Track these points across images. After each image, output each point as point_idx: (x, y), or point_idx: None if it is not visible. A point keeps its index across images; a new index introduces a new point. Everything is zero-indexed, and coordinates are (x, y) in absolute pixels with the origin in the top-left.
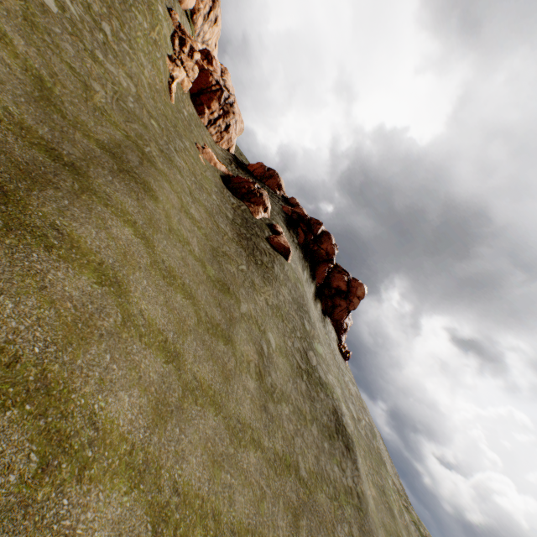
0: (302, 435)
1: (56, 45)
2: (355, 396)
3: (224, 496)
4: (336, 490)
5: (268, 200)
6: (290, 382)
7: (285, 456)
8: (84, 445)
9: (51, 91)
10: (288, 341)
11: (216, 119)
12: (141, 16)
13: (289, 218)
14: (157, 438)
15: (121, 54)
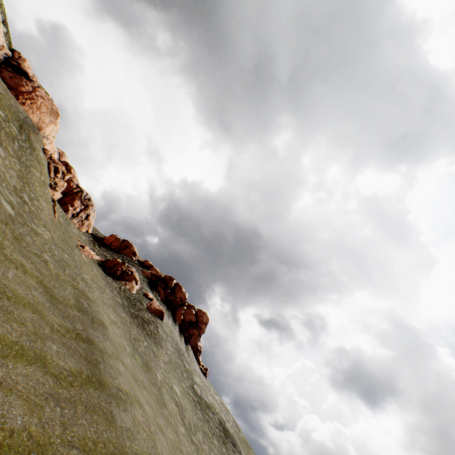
0: (212, 449)
1: (28, 244)
2: (220, 403)
3: None
4: None
5: (137, 275)
6: (194, 415)
7: None
8: None
9: (47, 286)
10: (182, 385)
11: (78, 212)
12: (36, 170)
13: (151, 281)
14: None
15: (36, 212)
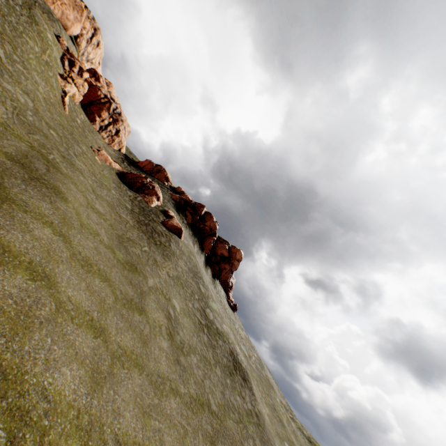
0: (209, 377)
1: None
2: (245, 339)
3: (155, 439)
4: (240, 415)
5: (159, 191)
6: (195, 336)
7: (199, 397)
8: (41, 416)
9: None
10: (189, 304)
11: (106, 125)
12: (32, 41)
13: (178, 204)
14: (97, 401)
15: (16, 74)
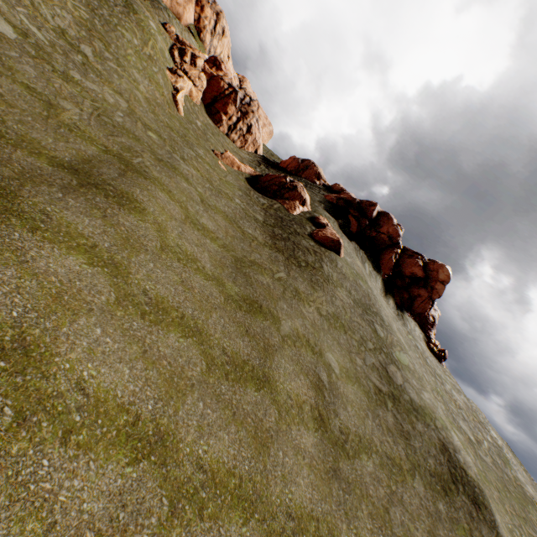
0: (401, 499)
1: (8, 68)
2: (465, 408)
3: None
4: None
5: (304, 192)
6: (369, 417)
7: None
8: None
9: None
10: (357, 359)
11: (235, 123)
12: (129, 34)
13: (335, 207)
14: None
15: (106, 73)
